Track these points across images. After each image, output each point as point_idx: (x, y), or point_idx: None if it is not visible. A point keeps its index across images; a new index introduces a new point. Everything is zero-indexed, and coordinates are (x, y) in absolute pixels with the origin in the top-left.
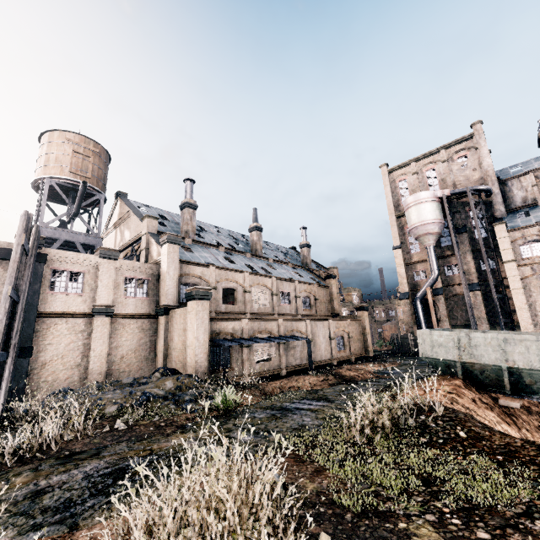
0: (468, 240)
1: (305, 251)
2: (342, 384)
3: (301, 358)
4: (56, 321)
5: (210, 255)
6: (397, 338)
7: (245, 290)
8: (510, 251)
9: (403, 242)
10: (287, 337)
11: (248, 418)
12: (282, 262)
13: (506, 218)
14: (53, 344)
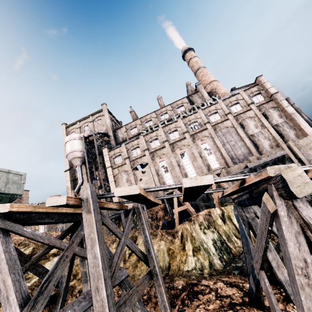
0: (101, 160)
1: None
2: None
3: None
4: None
5: None
6: None
7: None
8: (109, 161)
9: (72, 167)
10: None
11: None
12: None
13: (114, 147)
14: None
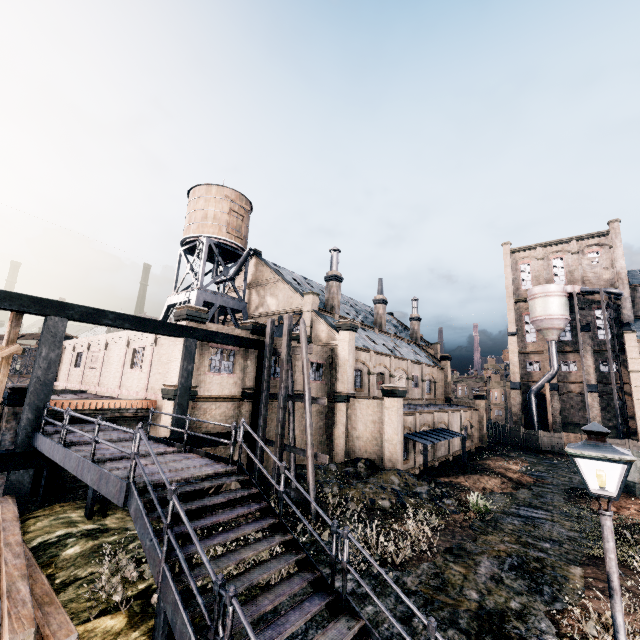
0: (591, 339)
1: (416, 325)
2: (521, 488)
3: (444, 449)
4: (269, 405)
5: (357, 334)
6: (506, 429)
7: (392, 375)
8: (638, 361)
9: (519, 329)
10: (444, 432)
11: (509, 523)
12: (399, 338)
13: (634, 325)
14: (267, 427)
